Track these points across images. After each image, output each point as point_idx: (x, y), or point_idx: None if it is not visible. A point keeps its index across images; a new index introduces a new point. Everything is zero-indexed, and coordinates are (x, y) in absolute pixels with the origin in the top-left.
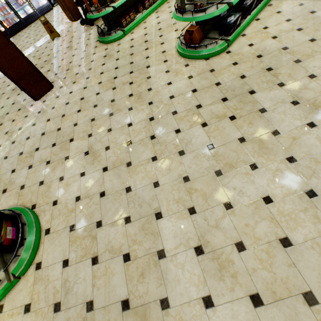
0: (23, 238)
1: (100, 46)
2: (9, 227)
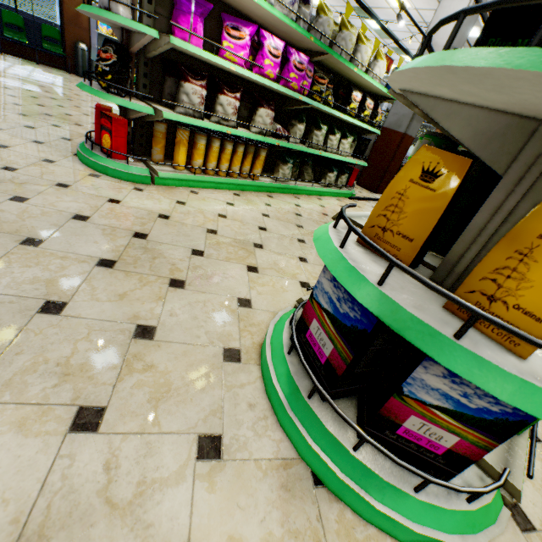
0: None
1: None
2: None
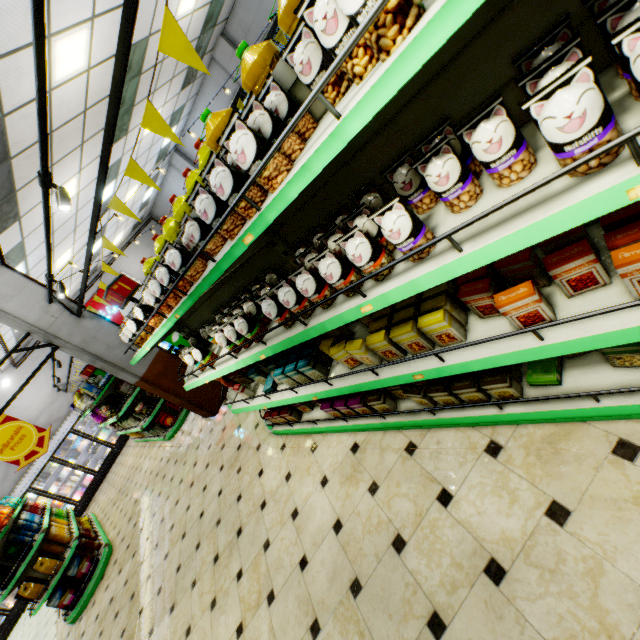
0: (72, 608)
1: None
2: (70, 594)
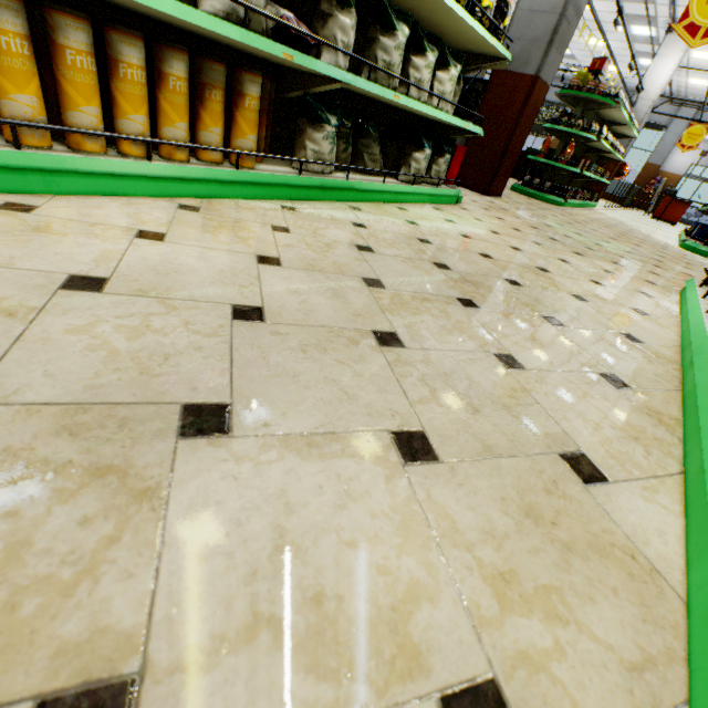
0: None
1: (528, 197)
2: None
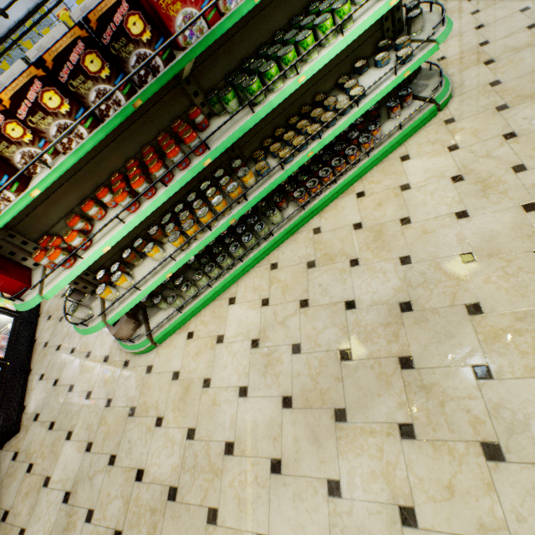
0: None
1: None
2: None
